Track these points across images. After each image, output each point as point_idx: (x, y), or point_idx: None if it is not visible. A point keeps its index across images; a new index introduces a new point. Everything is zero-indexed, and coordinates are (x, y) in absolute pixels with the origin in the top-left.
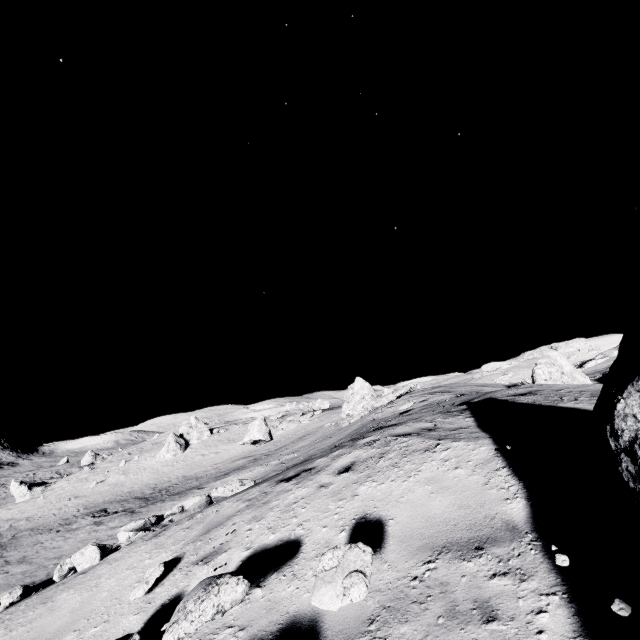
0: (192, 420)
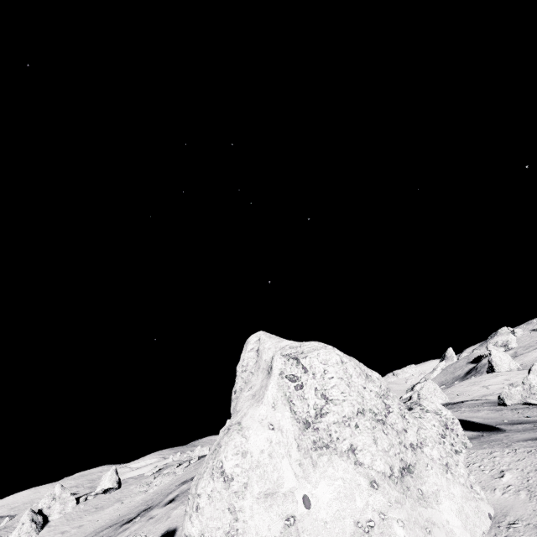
0: (56, 489)
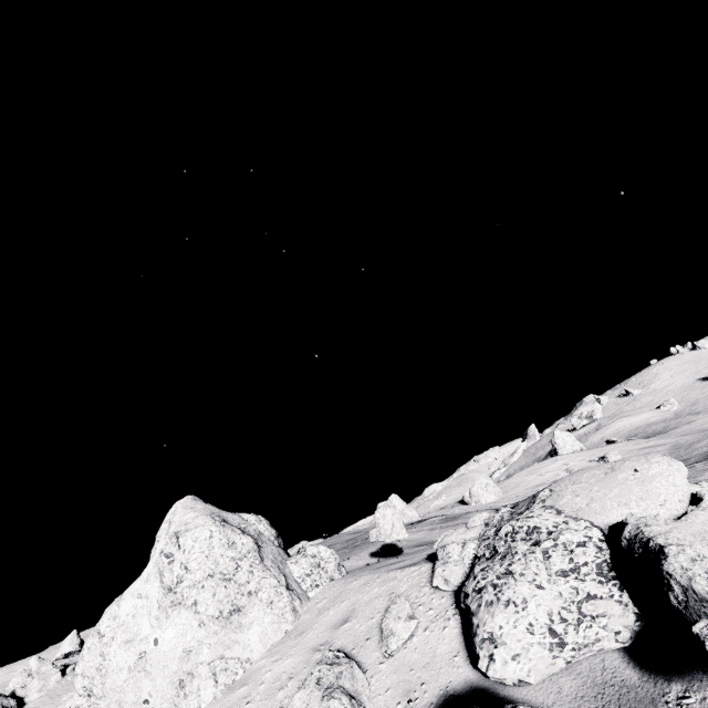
0: (32, 663)
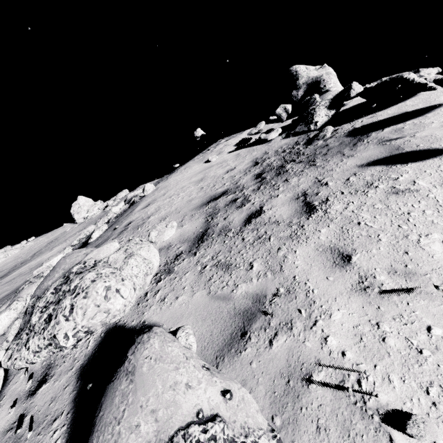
0: None
